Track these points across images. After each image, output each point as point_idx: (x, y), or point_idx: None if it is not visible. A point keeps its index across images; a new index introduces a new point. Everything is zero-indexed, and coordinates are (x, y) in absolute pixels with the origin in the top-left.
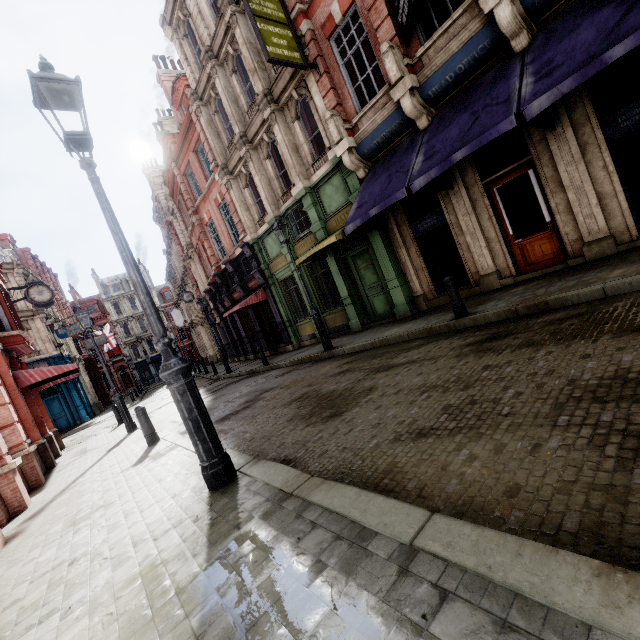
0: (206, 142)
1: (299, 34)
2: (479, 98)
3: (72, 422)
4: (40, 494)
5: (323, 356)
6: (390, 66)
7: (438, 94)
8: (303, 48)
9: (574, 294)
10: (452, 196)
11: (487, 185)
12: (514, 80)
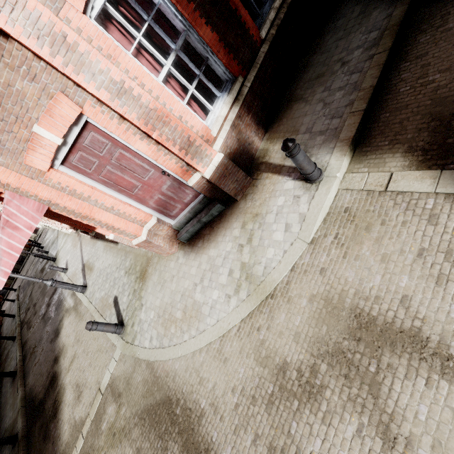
0: None
1: None
2: None
3: None
4: (89, 237)
5: (21, 364)
6: None
7: None
8: None
9: (18, 322)
10: None
11: None
12: None
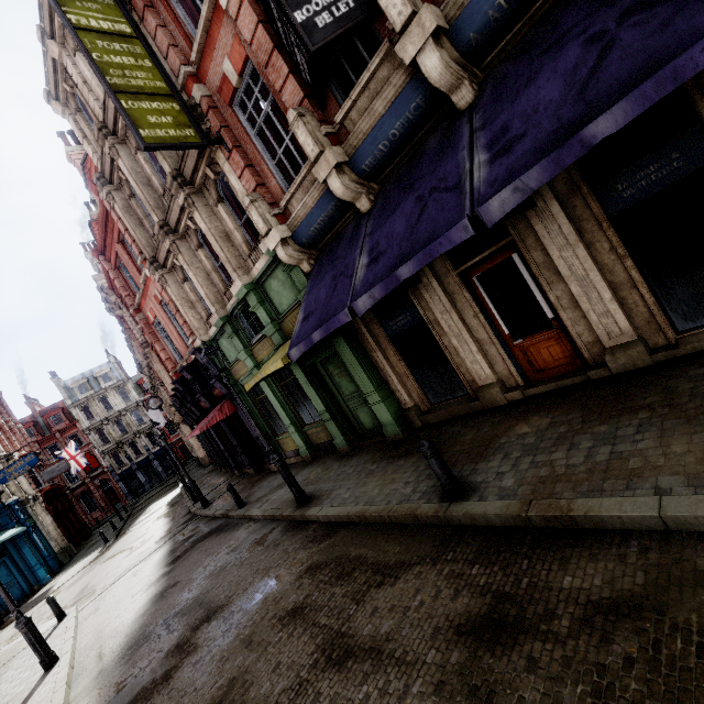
0: (126, 233)
1: (193, 103)
2: (424, 175)
3: (27, 589)
4: None
5: (296, 517)
6: (304, 139)
7: (375, 167)
8: (201, 119)
9: (614, 515)
10: (422, 289)
11: (463, 274)
12: (463, 154)
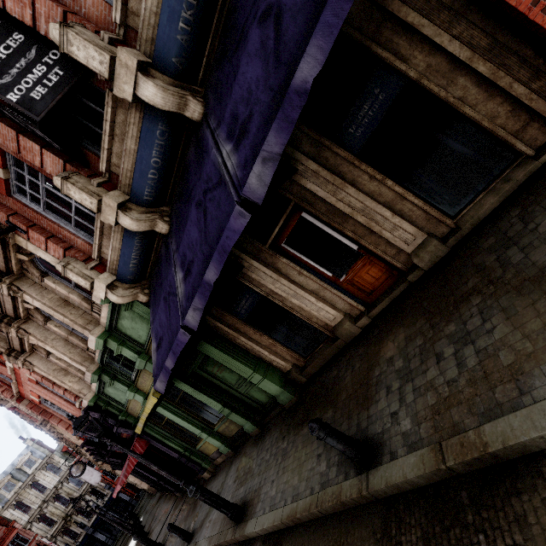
0: None
1: None
2: (195, 183)
3: None
4: None
5: (238, 539)
6: (79, 196)
7: (155, 194)
8: None
9: (534, 437)
10: (248, 272)
11: (273, 246)
12: (213, 153)
